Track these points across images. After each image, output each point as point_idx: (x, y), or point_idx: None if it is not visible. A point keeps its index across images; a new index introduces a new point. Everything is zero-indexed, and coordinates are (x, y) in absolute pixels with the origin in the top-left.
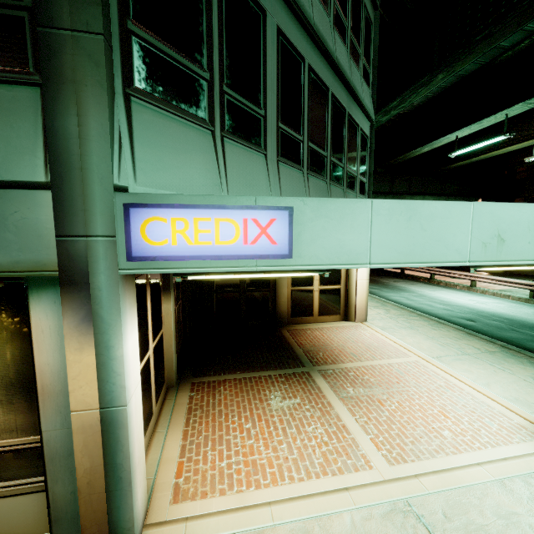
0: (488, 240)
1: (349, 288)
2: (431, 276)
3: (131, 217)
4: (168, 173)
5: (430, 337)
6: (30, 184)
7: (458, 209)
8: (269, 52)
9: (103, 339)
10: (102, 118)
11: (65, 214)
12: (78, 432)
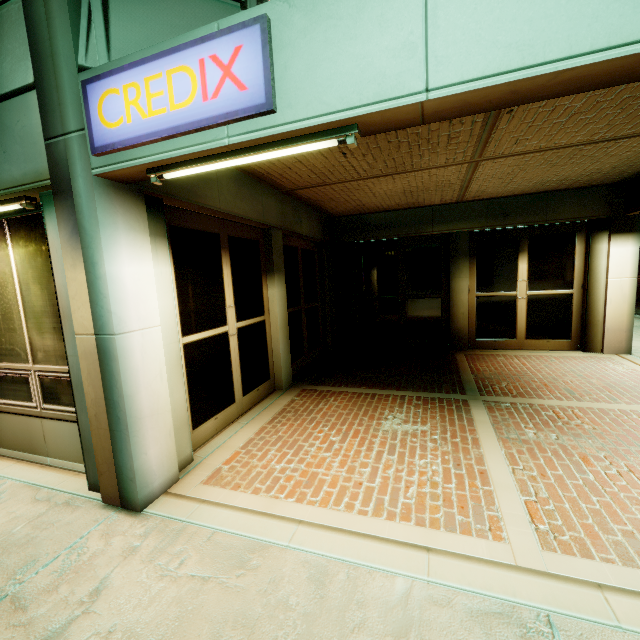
0: None
1: (589, 293)
2: None
3: (89, 97)
4: None
5: None
6: (24, 89)
7: None
8: None
9: (89, 254)
10: None
11: (48, 114)
12: (82, 358)
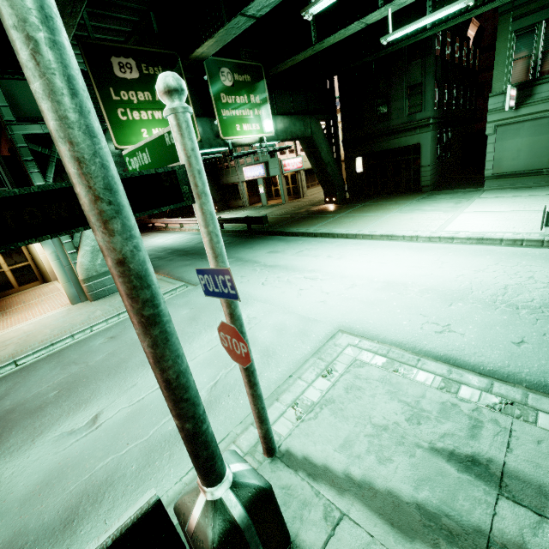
0: None
1: (36, 262)
2: (166, 225)
3: None
4: None
5: None
6: None
7: None
8: None
9: None
10: None
11: None
12: None
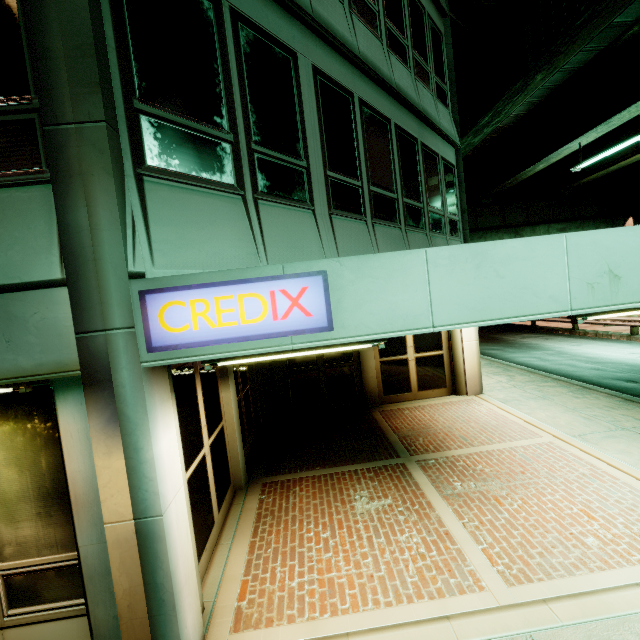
0: (595, 279)
1: (453, 353)
2: (574, 326)
3: (148, 304)
4: (192, 250)
5: (570, 408)
6: (47, 283)
7: (544, 244)
8: (305, 97)
9: (131, 440)
10: (111, 205)
11: (83, 310)
12: (113, 547)
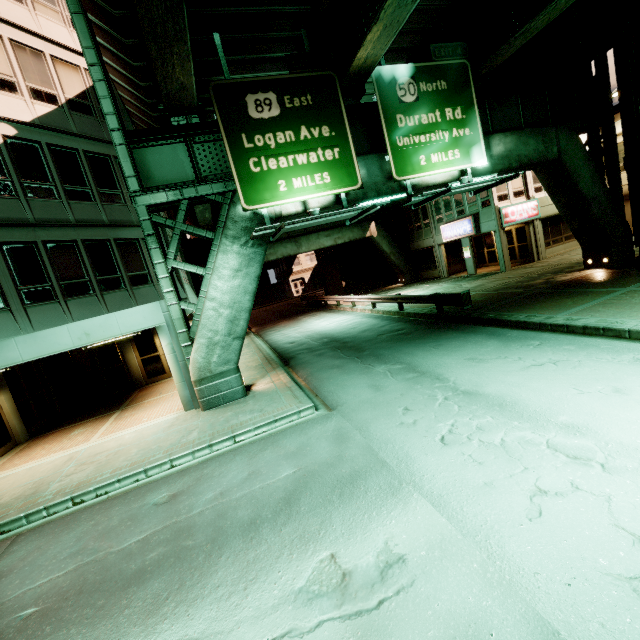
0: (81, 336)
1: None
2: (337, 303)
3: None
4: None
5: None
6: None
7: (59, 329)
8: None
9: None
10: None
11: None
12: None
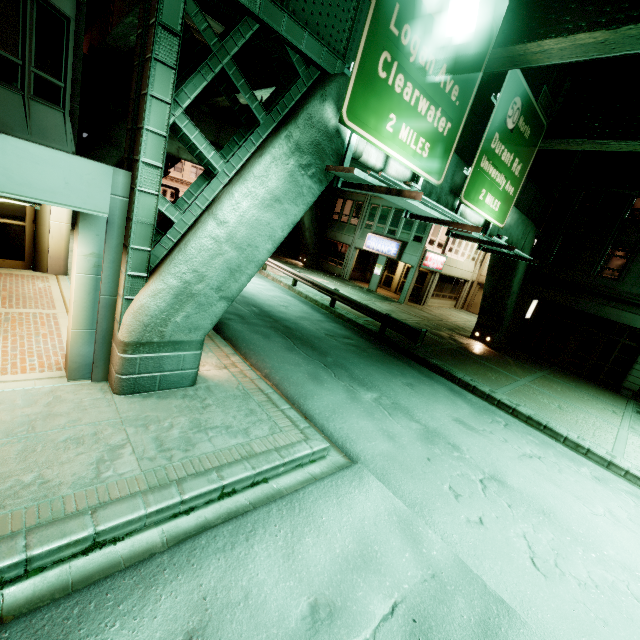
0: None
1: (38, 228)
2: None
3: None
4: None
5: None
6: None
7: None
8: None
9: None
10: None
11: None
12: None
